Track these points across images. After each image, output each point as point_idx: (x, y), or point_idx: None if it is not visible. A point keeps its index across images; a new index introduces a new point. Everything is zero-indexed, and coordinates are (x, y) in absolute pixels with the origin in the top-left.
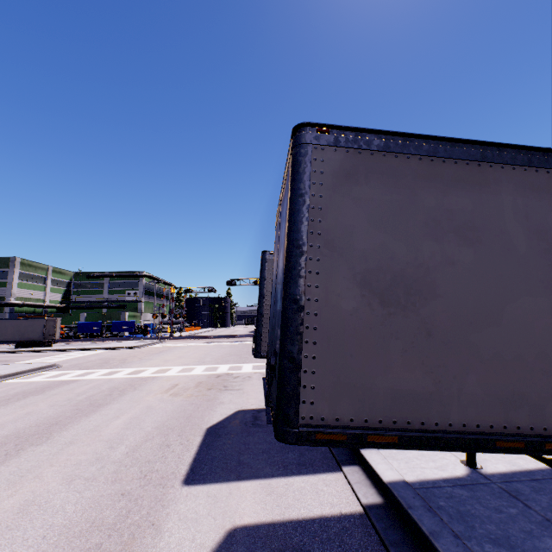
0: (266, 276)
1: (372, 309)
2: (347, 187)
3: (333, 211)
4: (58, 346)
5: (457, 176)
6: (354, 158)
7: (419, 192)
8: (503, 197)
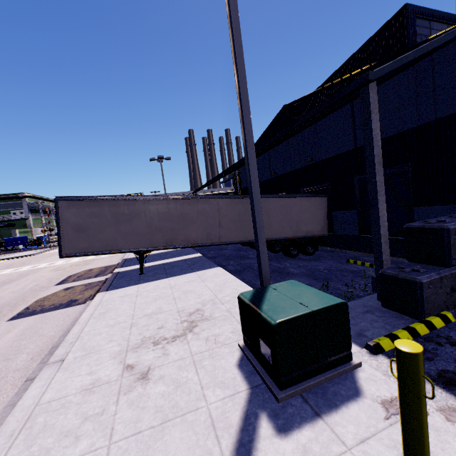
0: None
1: (76, 233)
2: (68, 209)
3: (65, 215)
4: None
5: (94, 204)
6: (69, 203)
7: (85, 209)
8: (105, 207)
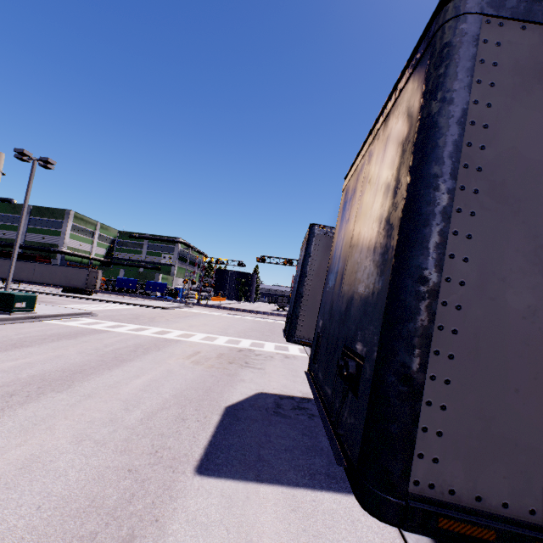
0: (312, 252)
1: None
2: (538, 94)
3: (508, 133)
4: (97, 296)
5: None
6: None
7: None
8: None
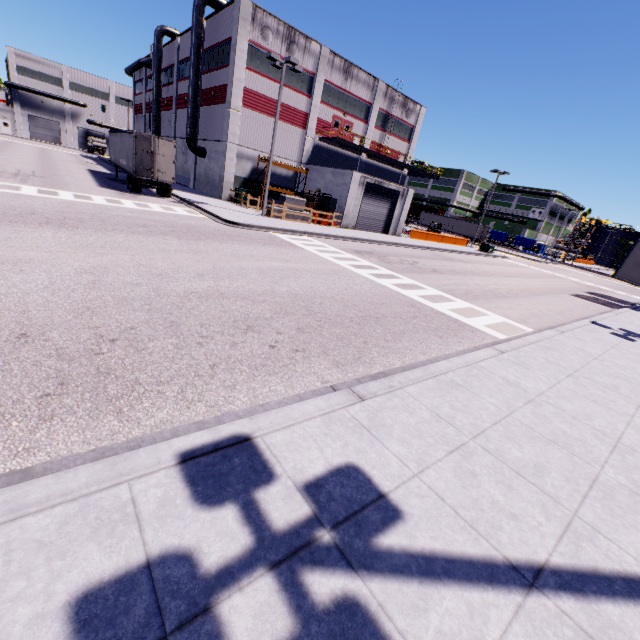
0: None
1: (634, 266)
2: None
3: (636, 252)
4: None
5: None
6: None
7: None
8: None
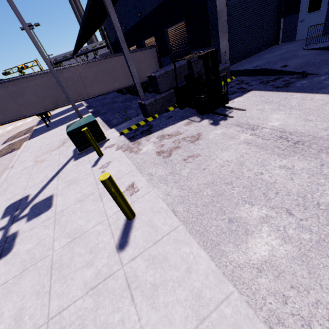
0: None
1: None
2: None
3: None
4: None
5: None
6: None
7: None
8: None
